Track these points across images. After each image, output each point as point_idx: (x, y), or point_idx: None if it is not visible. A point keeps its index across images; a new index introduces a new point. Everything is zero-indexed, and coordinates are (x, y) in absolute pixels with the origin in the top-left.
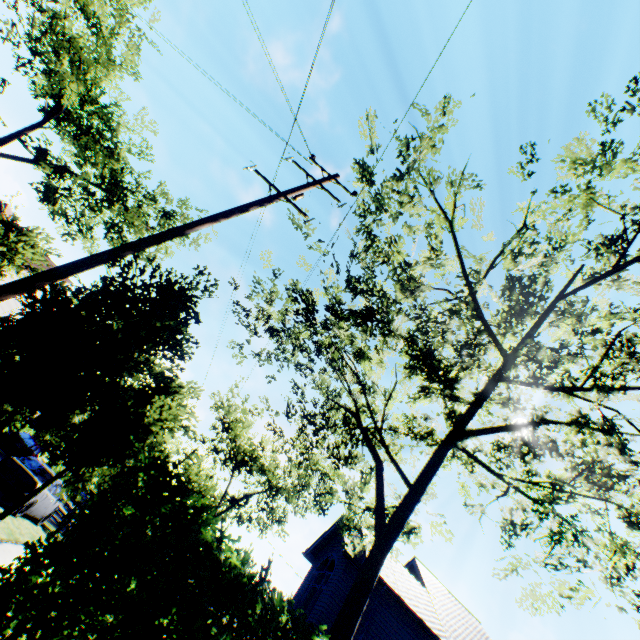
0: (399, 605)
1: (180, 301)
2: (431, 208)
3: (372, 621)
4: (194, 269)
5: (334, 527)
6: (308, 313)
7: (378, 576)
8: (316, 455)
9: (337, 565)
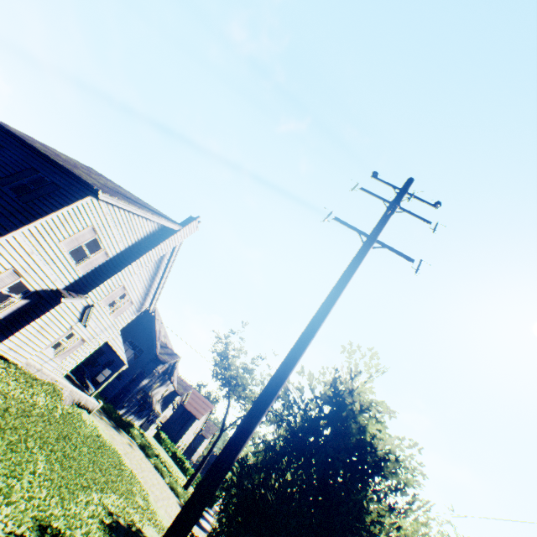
0: None
1: None
2: None
3: None
4: None
5: None
6: None
7: None
8: None
9: None
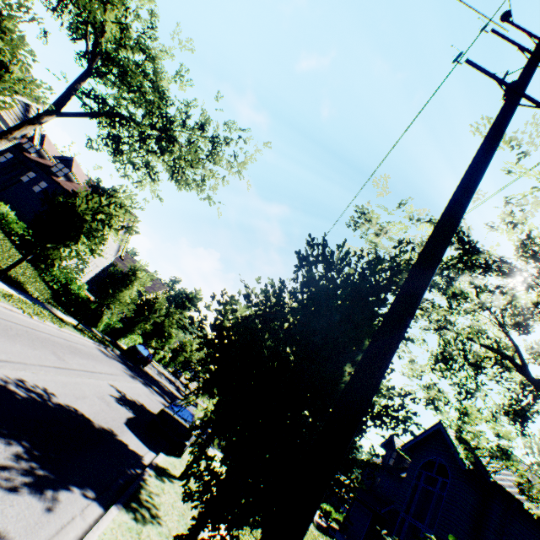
0: (530, 517)
1: (374, 294)
2: None
3: (507, 534)
4: (393, 247)
5: (432, 431)
6: (464, 253)
7: (508, 493)
8: (443, 390)
9: (452, 474)
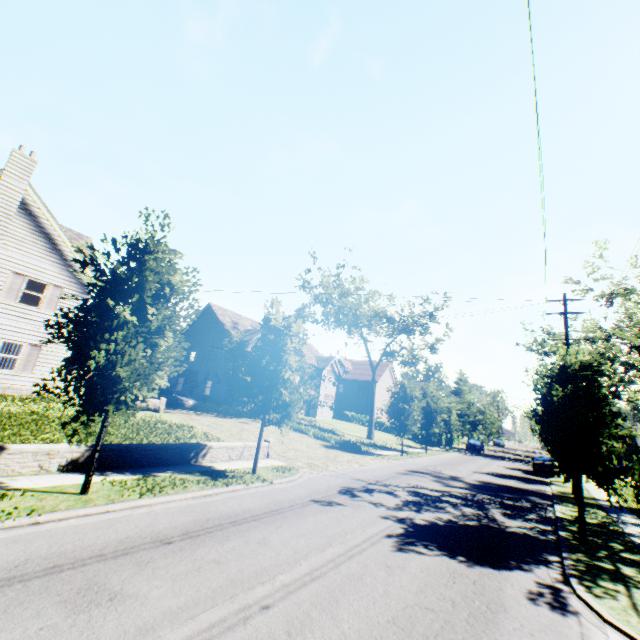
0: None
1: None
2: (634, 277)
3: None
4: None
5: None
6: (605, 341)
7: None
8: None
9: None
